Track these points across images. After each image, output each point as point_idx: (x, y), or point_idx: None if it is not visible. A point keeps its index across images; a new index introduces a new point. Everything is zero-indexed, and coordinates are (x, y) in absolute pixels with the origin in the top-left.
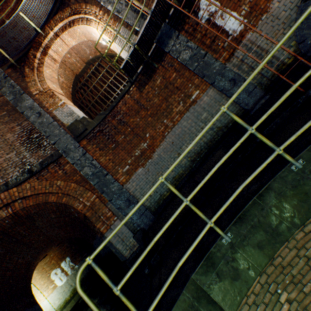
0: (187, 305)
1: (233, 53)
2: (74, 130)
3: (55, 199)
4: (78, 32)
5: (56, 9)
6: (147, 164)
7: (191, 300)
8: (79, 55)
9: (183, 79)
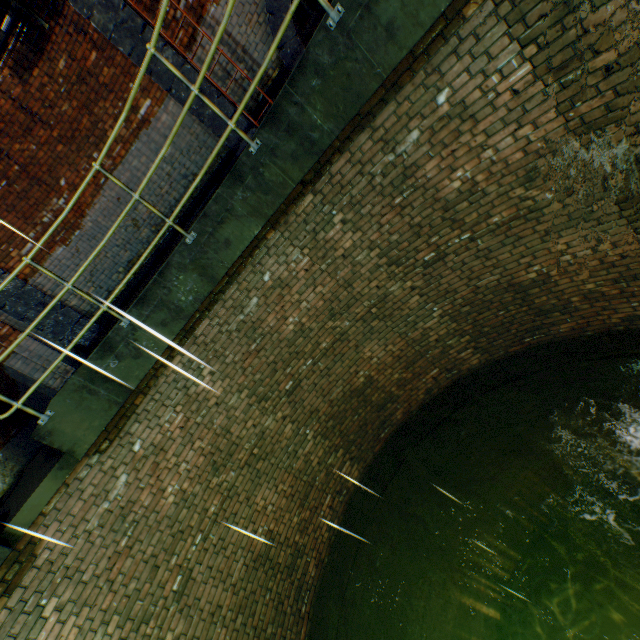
0: (79, 387)
1: (194, 36)
2: None
3: None
4: None
5: None
6: (75, 240)
7: (83, 382)
8: None
9: (117, 71)
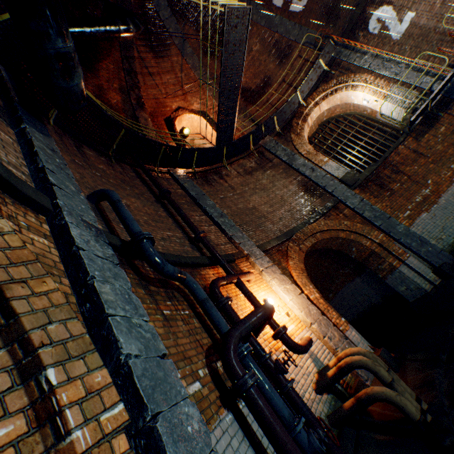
0: None
1: None
2: (347, 181)
3: (343, 235)
4: (335, 98)
5: (318, 83)
6: (432, 209)
7: None
8: (316, 118)
9: None
